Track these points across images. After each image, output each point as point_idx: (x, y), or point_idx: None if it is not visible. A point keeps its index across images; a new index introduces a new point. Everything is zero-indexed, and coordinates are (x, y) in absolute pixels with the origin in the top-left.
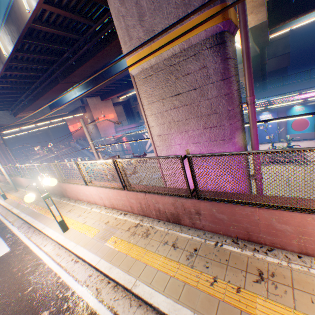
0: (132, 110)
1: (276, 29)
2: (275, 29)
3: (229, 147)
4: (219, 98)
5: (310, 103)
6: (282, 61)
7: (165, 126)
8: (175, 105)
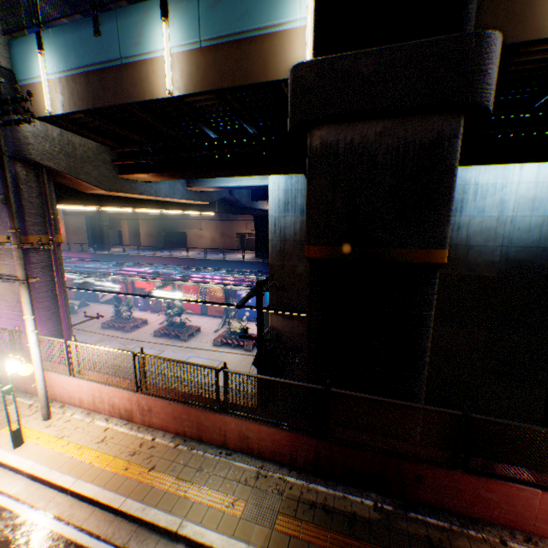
0: (103, 228)
1: None
2: None
3: None
4: None
5: None
6: None
7: None
8: None
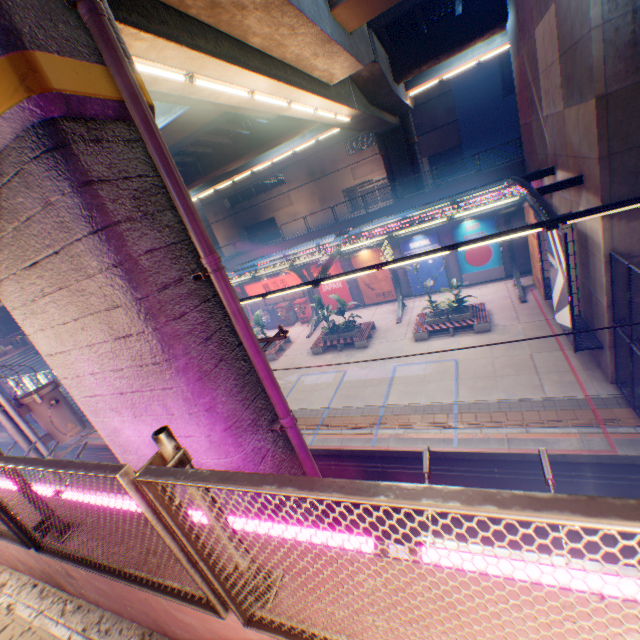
0: None
1: (416, 81)
2: (414, 81)
3: (176, 378)
4: (108, 272)
5: (487, 214)
6: (449, 137)
7: (49, 334)
8: (43, 287)
